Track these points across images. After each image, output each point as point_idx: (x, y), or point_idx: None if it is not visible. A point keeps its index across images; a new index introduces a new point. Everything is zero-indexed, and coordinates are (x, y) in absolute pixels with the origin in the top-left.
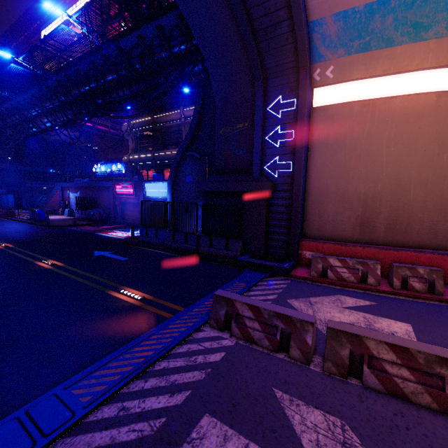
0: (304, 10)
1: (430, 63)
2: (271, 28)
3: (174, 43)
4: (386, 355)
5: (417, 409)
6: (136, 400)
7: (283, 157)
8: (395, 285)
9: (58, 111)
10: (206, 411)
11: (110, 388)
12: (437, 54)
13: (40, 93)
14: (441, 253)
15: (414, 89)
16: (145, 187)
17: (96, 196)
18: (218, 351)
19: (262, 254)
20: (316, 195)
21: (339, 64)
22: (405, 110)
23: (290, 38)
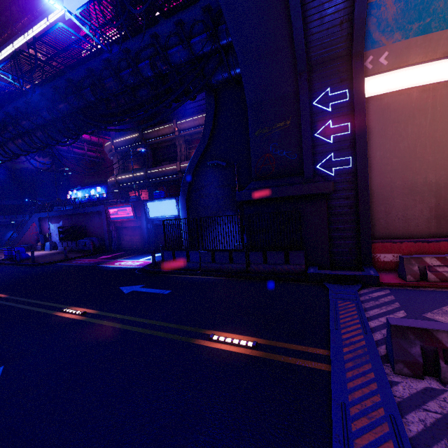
0: None
1: None
2: (325, 12)
3: (194, 41)
4: None
5: None
6: None
7: (340, 152)
8: None
9: (38, 131)
10: None
11: None
12: None
13: (17, 110)
14: None
15: None
16: (147, 207)
17: (85, 223)
18: None
19: (327, 263)
20: (379, 191)
21: (394, 49)
22: None
23: (344, 23)
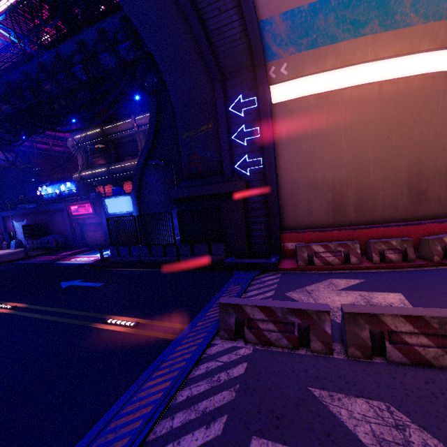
0: (254, 9)
1: (370, 56)
2: (224, 28)
3: (120, 48)
4: (403, 327)
5: (442, 372)
6: (169, 444)
7: (252, 154)
8: (374, 260)
9: None
10: (251, 434)
11: (134, 439)
12: (374, 48)
13: None
14: (405, 224)
15: (359, 80)
16: (105, 203)
17: (48, 221)
18: (238, 362)
19: (246, 253)
20: (289, 187)
21: (291, 61)
22: (355, 100)
23: (243, 38)
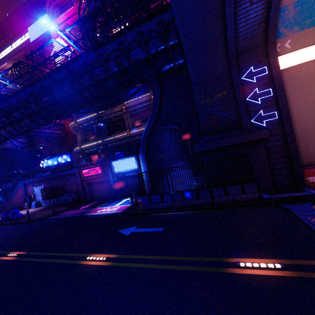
0: None
1: None
2: (249, 17)
3: (149, 44)
4: None
5: None
6: None
7: (267, 109)
8: None
9: (25, 119)
10: None
11: None
12: None
13: (10, 106)
14: None
15: None
16: (112, 165)
17: (62, 183)
18: None
19: (272, 189)
20: (298, 133)
21: (294, 37)
22: None
23: (261, 23)
